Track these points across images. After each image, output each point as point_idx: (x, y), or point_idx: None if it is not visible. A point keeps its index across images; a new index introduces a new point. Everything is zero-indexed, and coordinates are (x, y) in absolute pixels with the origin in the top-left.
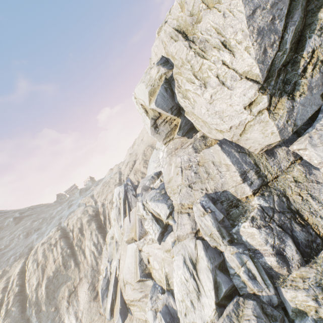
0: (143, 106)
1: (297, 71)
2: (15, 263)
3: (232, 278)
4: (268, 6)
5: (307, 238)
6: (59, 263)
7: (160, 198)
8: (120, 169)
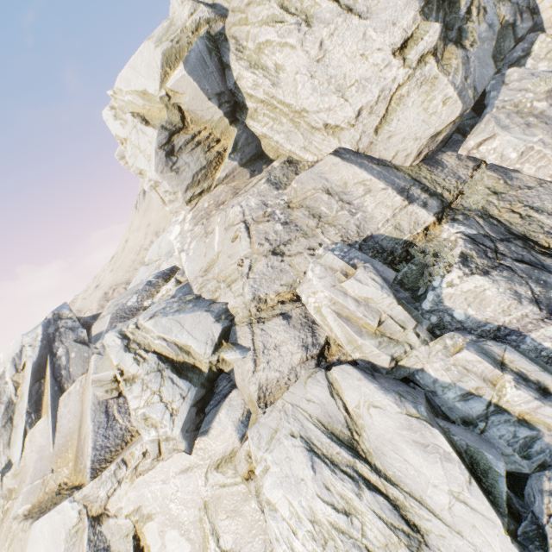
0: (137, 113)
1: (457, 14)
2: None
3: (484, 428)
4: None
5: None
6: None
7: (186, 305)
8: None
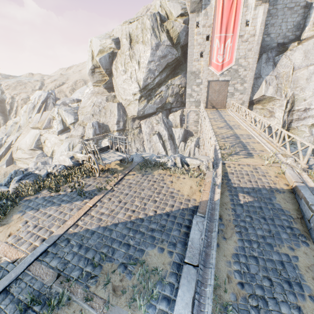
0: (93, 53)
1: (155, 94)
2: None
3: None
4: (157, 64)
5: None
6: None
7: (72, 113)
8: (44, 80)
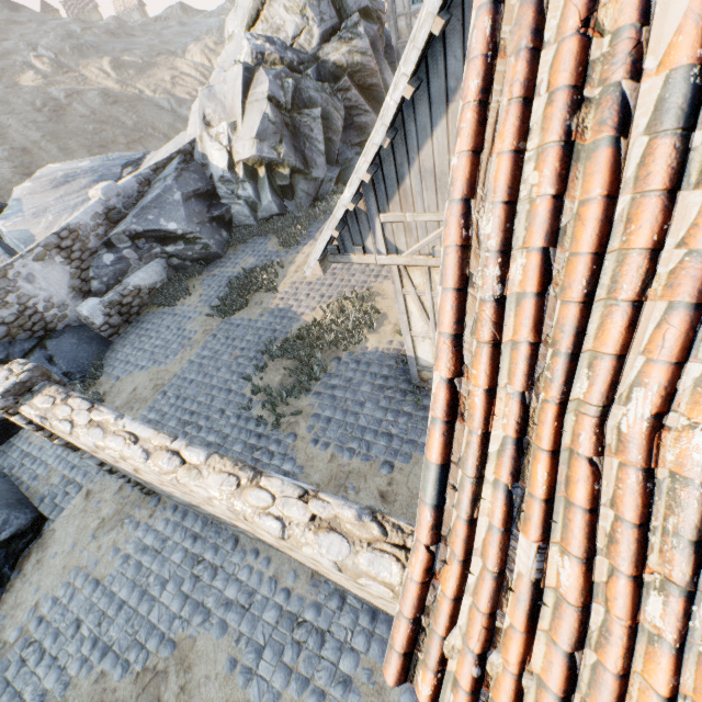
0: None
1: None
2: (159, 59)
3: None
4: None
5: None
6: None
7: None
8: None
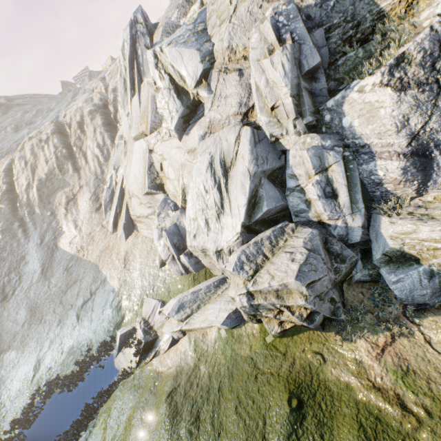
0: None
1: None
2: (3, 159)
3: (288, 195)
4: None
5: None
6: (53, 165)
7: (190, 39)
8: None
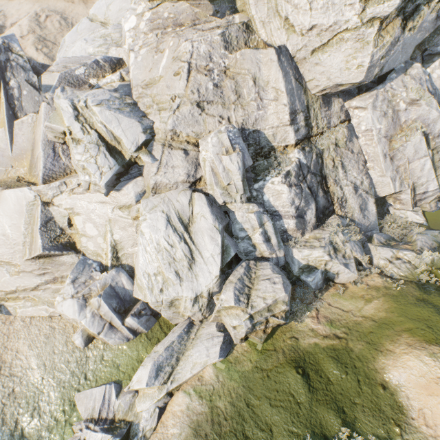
0: None
1: None
2: None
3: (240, 242)
4: None
5: (325, 205)
6: None
7: (125, 108)
8: None
